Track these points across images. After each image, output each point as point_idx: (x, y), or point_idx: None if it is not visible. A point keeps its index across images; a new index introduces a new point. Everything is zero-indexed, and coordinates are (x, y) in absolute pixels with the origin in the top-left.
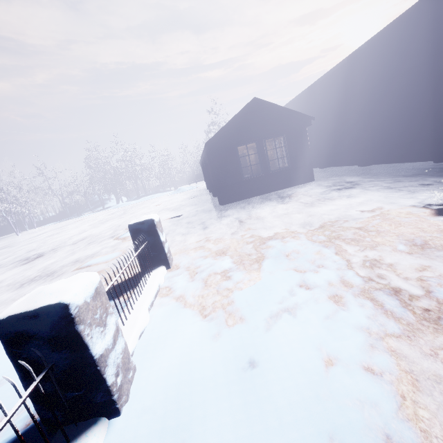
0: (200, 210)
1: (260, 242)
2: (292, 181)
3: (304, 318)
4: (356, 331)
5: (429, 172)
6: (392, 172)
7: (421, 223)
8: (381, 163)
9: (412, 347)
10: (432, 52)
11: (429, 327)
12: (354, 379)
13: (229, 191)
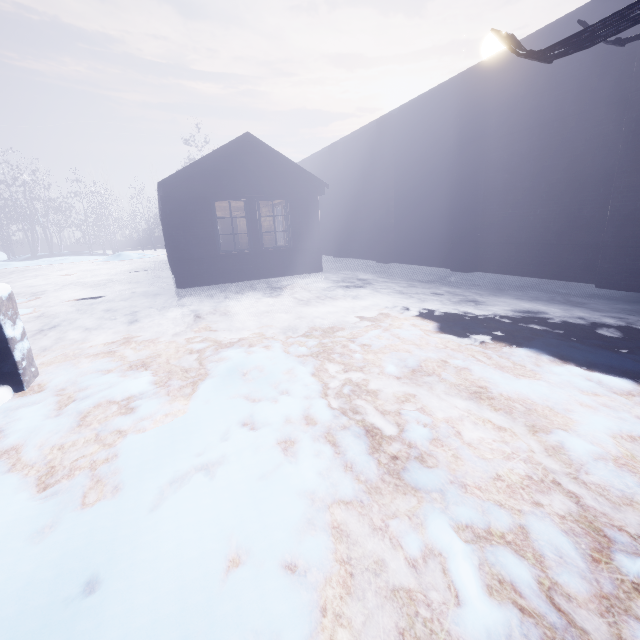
0: (140, 292)
1: (213, 351)
2: (293, 268)
3: (227, 481)
4: (295, 498)
5: (444, 281)
6: (409, 275)
7: (420, 340)
8: (402, 262)
9: (361, 519)
10: (459, 142)
11: (390, 484)
12: (260, 591)
13: (194, 267)
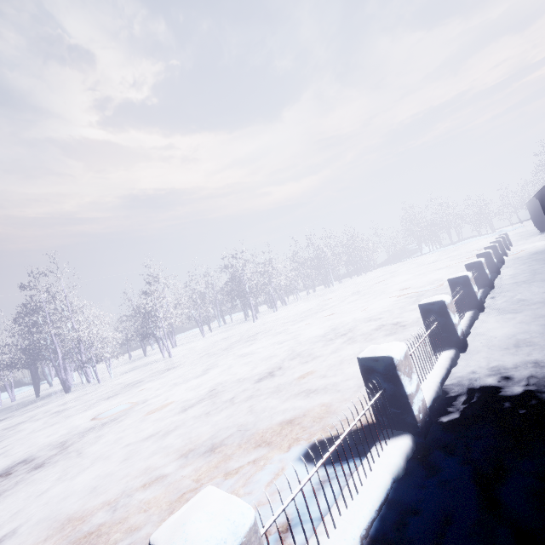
0: (524, 237)
1: None
2: None
3: None
4: None
5: None
6: None
7: None
8: None
9: None
10: None
11: None
12: None
13: None
